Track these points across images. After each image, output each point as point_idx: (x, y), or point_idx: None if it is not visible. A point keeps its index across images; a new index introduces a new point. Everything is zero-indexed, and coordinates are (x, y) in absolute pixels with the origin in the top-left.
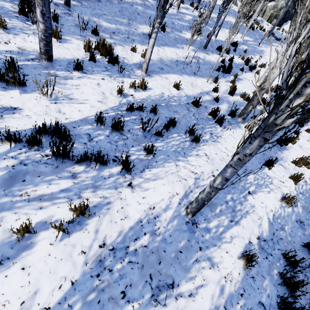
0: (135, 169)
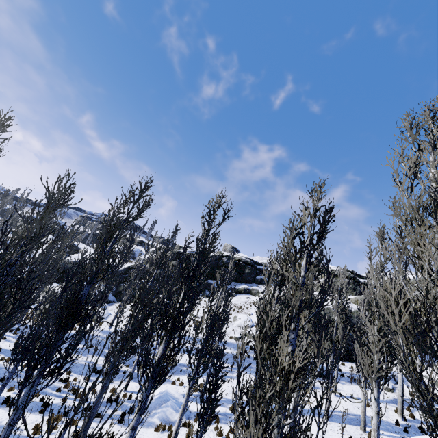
0: None
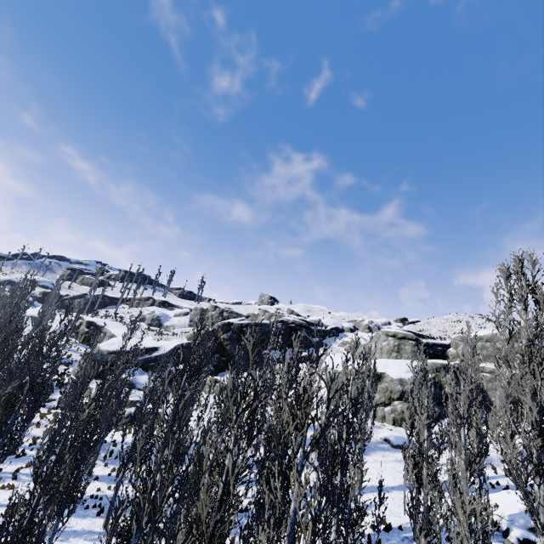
0: None
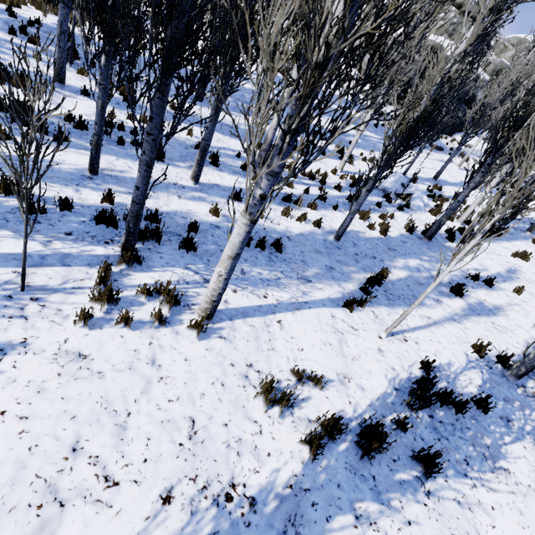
0: (73, 146)
